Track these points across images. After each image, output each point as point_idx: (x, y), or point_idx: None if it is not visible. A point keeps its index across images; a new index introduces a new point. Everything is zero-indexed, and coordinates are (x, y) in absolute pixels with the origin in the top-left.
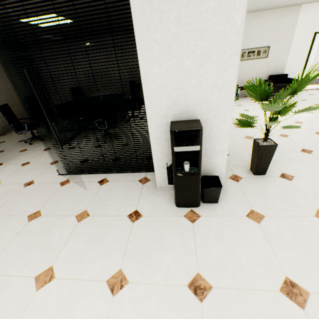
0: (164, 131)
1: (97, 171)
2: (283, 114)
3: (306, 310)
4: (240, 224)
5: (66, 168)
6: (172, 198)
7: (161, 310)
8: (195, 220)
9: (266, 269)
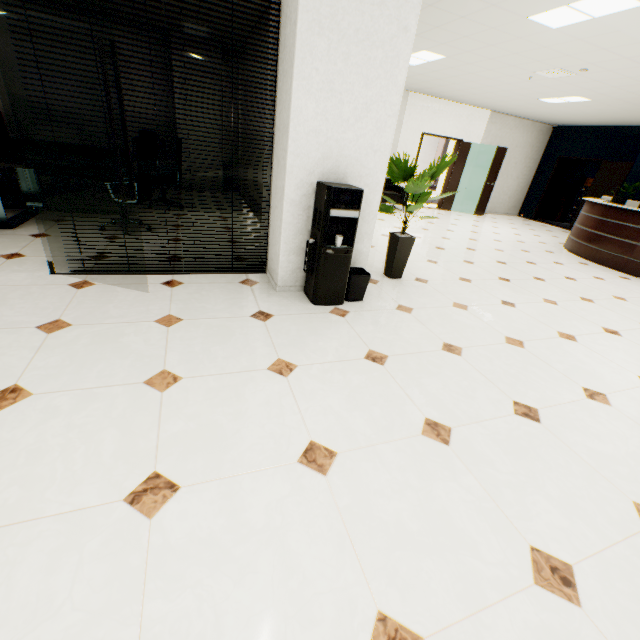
0: (306, 196)
1: (149, 271)
2: (421, 203)
3: (463, 356)
4: (393, 315)
5: (74, 259)
6: (305, 298)
7: (348, 376)
8: (344, 315)
9: (428, 340)
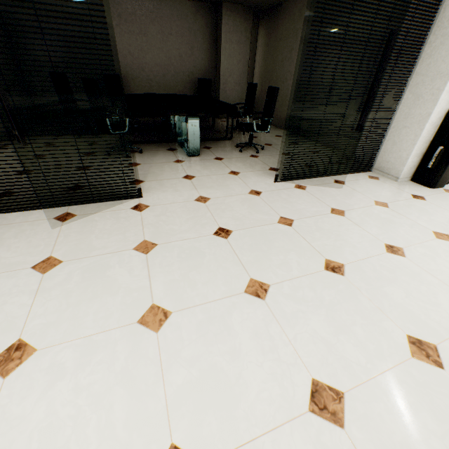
0: (439, 118)
1: (315, 175)
2: None
3: None
4: None
5: (285, 172)
6: (418, 185)
7: None
8: None
9: None
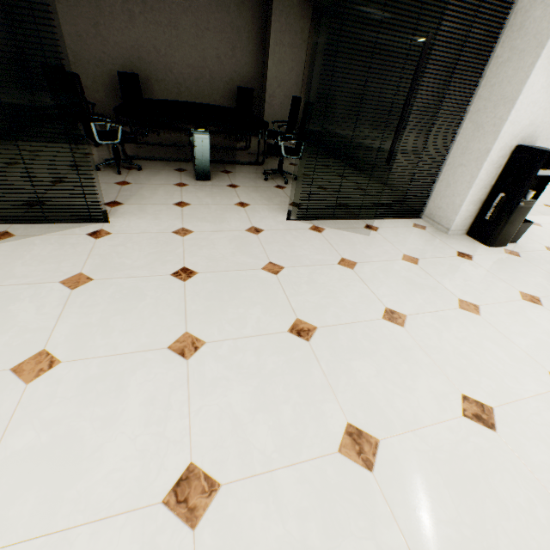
0: (502, 156)
1: (344, 217)
2: None
3: None
4: None
5: (302, 208)
6: (473, 240)
7: None
8: (518, 255)
9: None
